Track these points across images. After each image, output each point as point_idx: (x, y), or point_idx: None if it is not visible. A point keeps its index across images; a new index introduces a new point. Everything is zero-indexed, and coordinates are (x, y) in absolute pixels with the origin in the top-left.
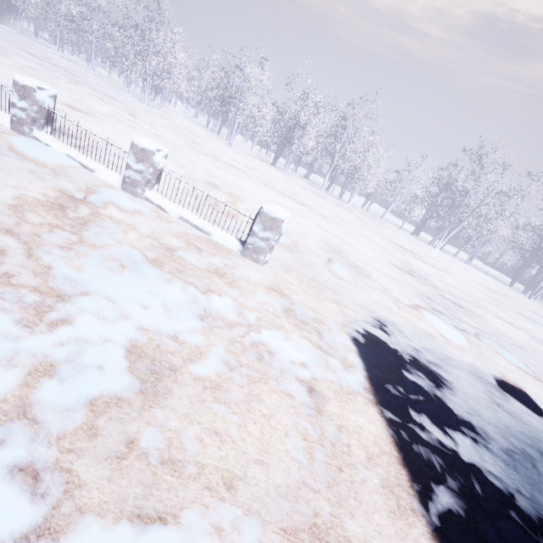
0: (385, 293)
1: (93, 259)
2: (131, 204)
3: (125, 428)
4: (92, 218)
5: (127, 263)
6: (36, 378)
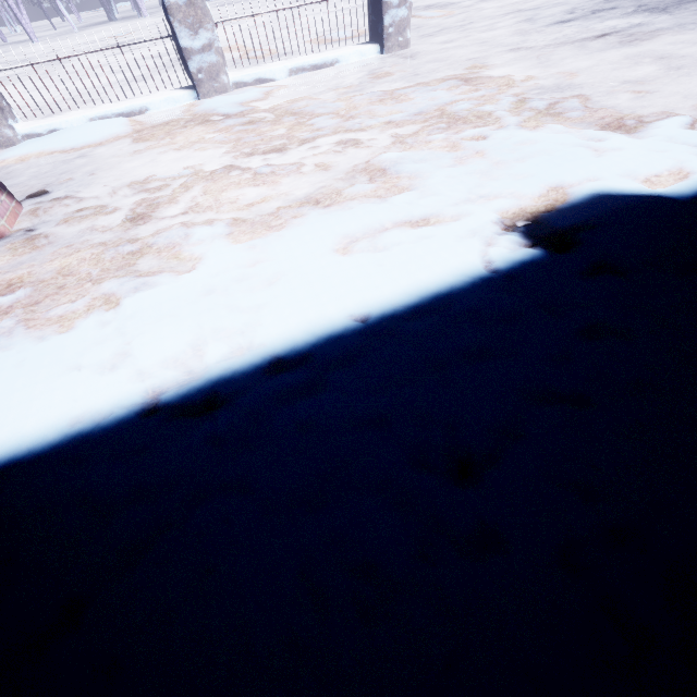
0: (486, 1)
1: (378, 107)
2: (248, 94)
3: (621, 99)
4: (281, 112)
5: (390, 96)
6: (554, 120)
